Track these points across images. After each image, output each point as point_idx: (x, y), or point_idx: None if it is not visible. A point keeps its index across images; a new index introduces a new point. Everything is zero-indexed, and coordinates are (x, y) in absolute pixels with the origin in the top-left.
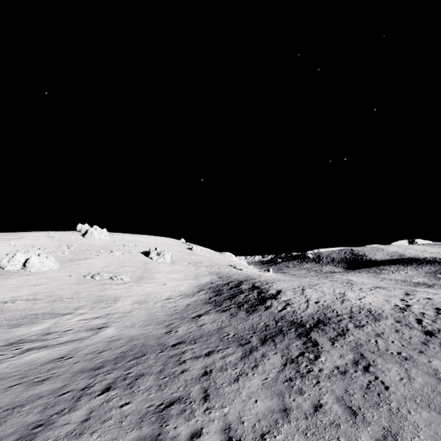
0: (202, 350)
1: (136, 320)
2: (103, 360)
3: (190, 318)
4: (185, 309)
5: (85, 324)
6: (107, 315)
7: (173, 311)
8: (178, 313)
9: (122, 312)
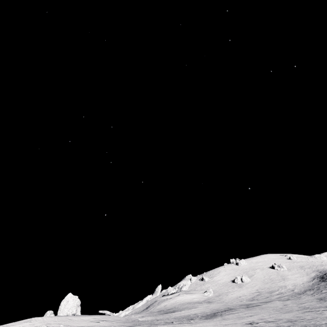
0: (323, 286)
1: (300, 288)
2: (303, 291)
3: (316, 284)
4: (313, 284)
5: (286, 291)
6: (289, 289)
7: (309, 285)
8: (311, 285)
9: (292, 288)
